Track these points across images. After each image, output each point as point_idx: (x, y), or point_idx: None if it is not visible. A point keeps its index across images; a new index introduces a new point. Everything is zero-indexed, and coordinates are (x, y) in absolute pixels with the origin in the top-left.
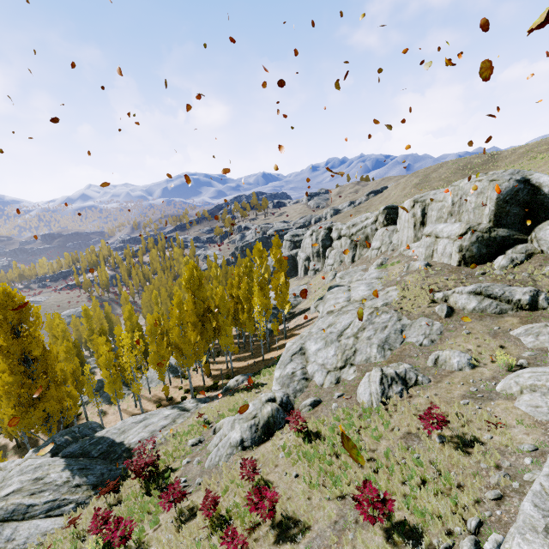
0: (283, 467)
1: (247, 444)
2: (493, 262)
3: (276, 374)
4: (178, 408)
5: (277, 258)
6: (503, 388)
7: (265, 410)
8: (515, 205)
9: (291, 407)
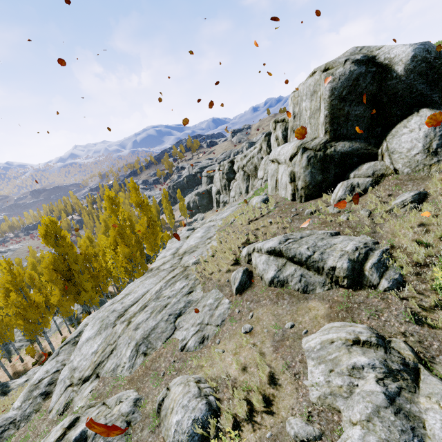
0: None
1: None
2: (332, 193)
3: (35, 376)
4: (2, 388)
5: (135, 203)
6: None
7: None
8: (357, 102)
9: None
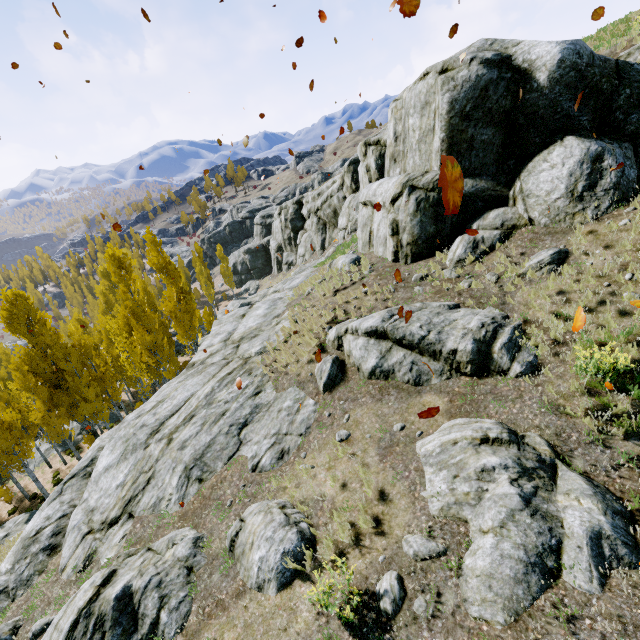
0: None
1: None
2: (448, 251)
3: (28, 526)
4: None
5: (156, 266)
6: None
7: None
8: (485, 122)
9: None
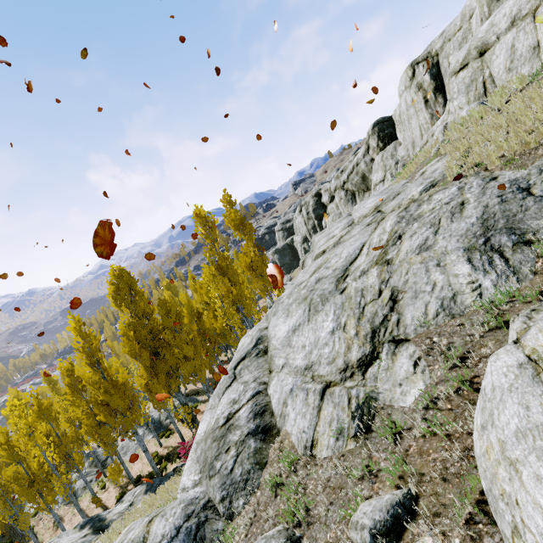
0: None
1: None
2: None
3: (200, 428)
4: (93, 525)
5: (234, 222)
6: None
7: None
8: None
9: None
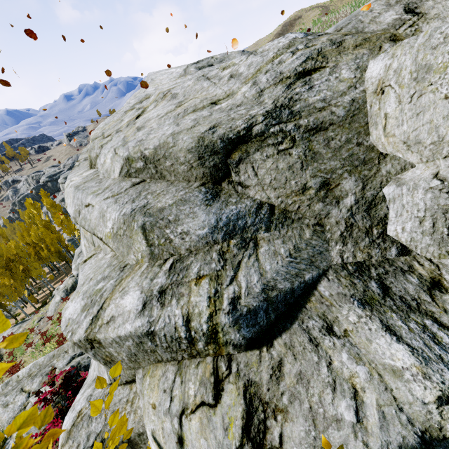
0: None
1: (64, 297)
2: None
3: (73, 267)
4: (20, 323)
5: (50, 204)
6: None
7: (69, 282)
8: None
9: None
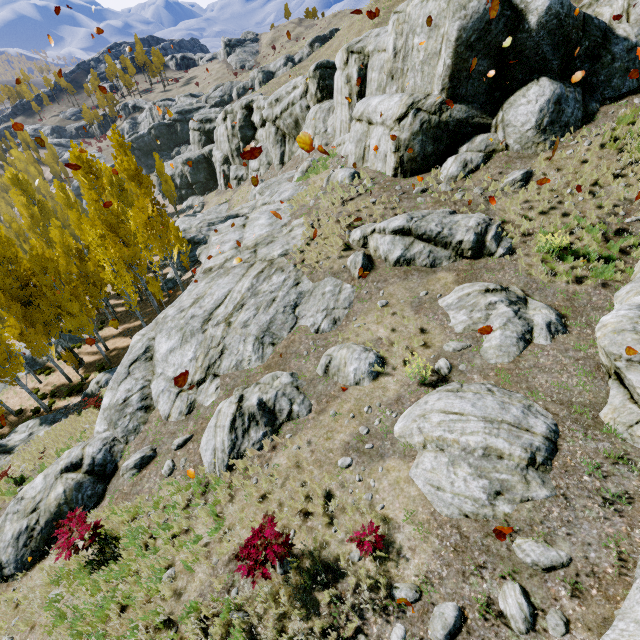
0: (40, 633)
1: (8, 572)
2: (441, 169)
3: (105, 401)
4: None
5: (127, 172)
6: (402, 433)
7: (52, 494)
8: (484, 54)
9: (113, 466)
